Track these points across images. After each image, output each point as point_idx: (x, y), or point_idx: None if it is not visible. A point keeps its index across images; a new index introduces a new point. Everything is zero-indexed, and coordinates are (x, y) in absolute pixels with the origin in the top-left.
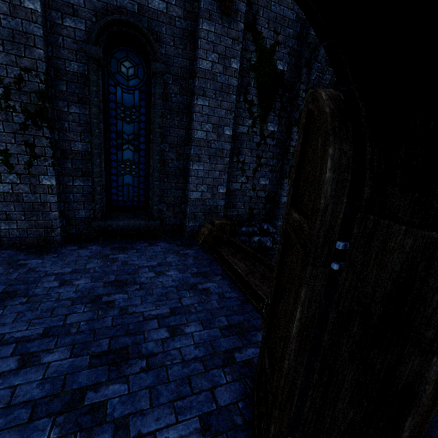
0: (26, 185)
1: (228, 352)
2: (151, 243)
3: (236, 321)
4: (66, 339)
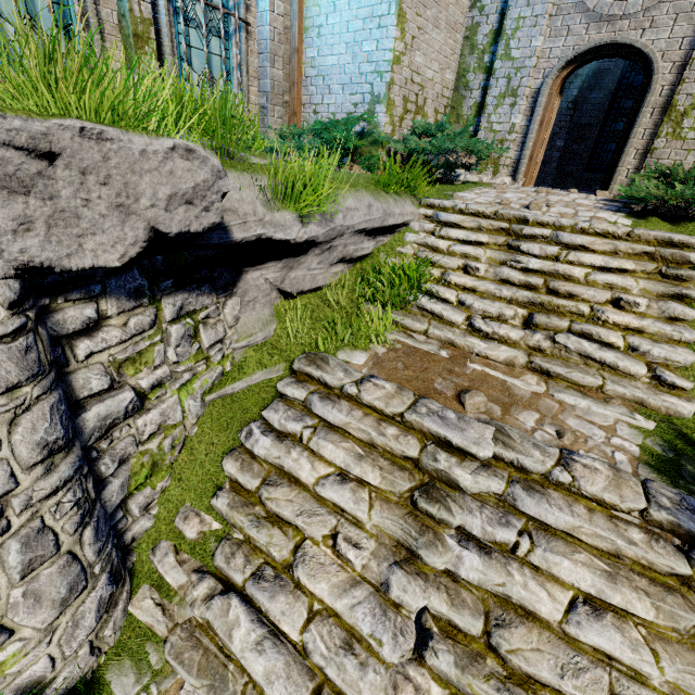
0: (547, 146)
1: None
2: None
3: None
4: None
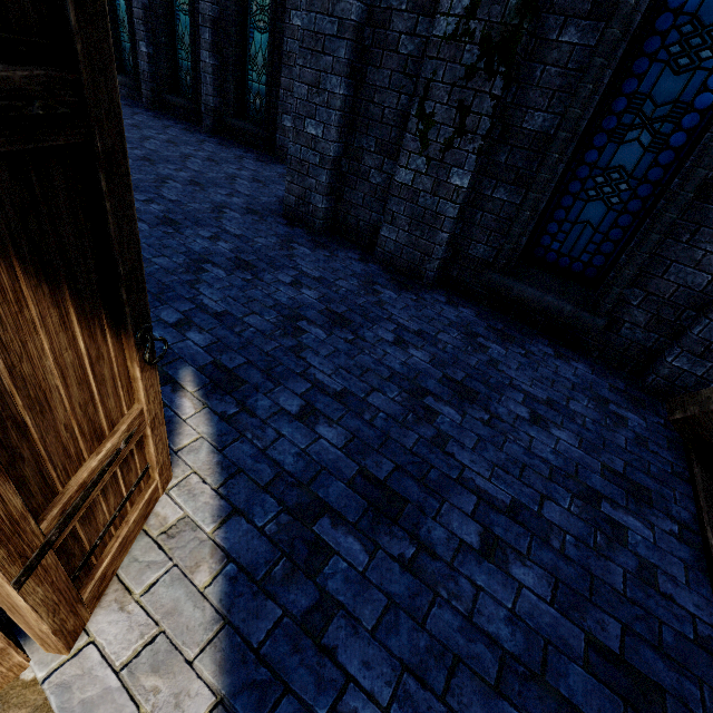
0: (430, 179)
1: (570, 712)
2: (561, 354)
3: (646, 667)
4: (353, 421)
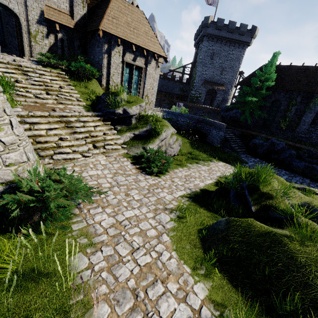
0: None
1: None
2: None
3: None
4: None
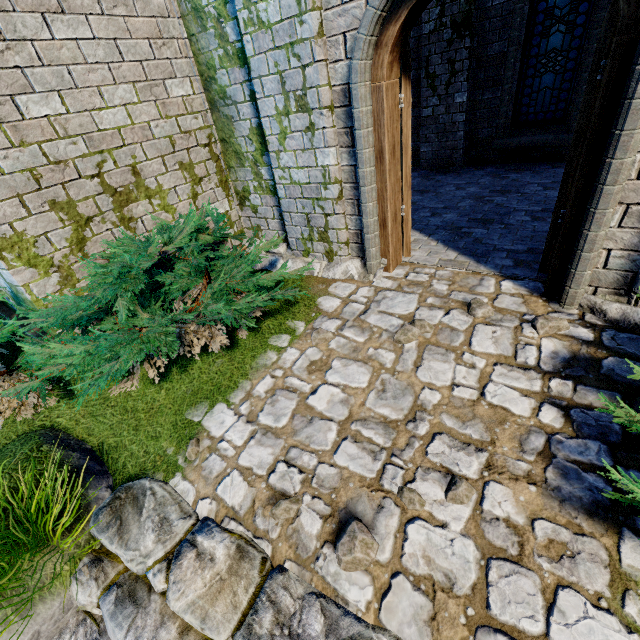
0: (443, 107)
1: None
2: (556, 166)
3: None
4: (456, 211)
